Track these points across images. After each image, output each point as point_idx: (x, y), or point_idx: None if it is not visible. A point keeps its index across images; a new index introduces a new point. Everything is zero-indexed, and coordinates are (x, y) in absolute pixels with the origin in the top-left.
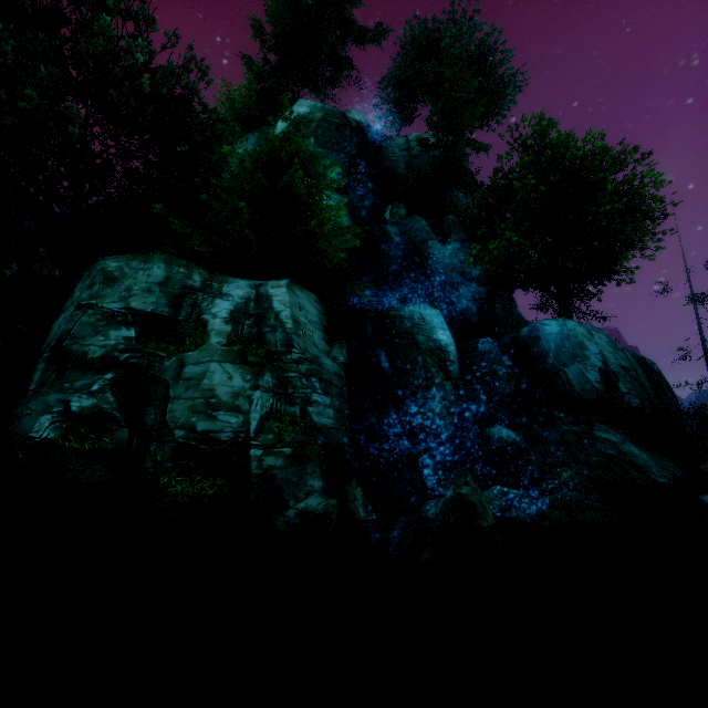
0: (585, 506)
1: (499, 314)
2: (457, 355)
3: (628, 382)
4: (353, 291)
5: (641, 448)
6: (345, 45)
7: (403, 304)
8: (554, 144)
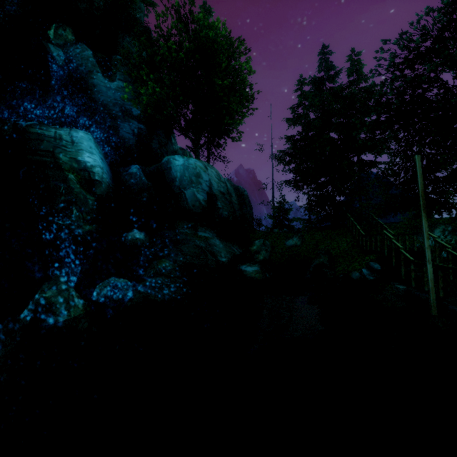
0: (165, 285)
1: (155, 148)
2: (111, 176)
3: (224, 201)
4: None
5: (222, 241)
6: None
7: (64, 126)
8: (197, 20)
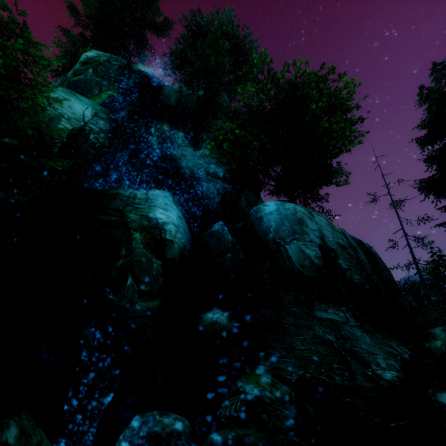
0: None
1: (243, 207)
2: (190, 238)
3: (348, 259)
4: (43, 160)
5: (364, 328)
6: (144, 32)
7: None
8: (276, 75)
